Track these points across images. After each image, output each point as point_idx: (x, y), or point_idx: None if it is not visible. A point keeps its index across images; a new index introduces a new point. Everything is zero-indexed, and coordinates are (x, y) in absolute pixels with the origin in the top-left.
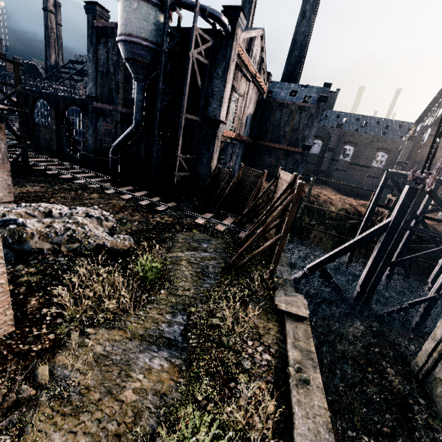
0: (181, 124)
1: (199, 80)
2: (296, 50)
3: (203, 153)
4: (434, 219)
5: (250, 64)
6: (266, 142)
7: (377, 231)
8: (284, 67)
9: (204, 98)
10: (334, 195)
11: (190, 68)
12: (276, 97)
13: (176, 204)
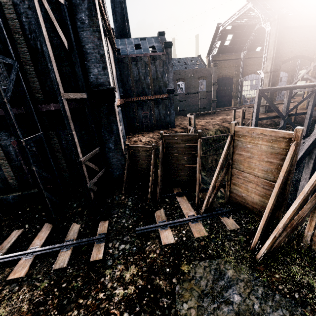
0: (65, 112)
1: (61, 32)
2: (117, 8)
3: (105, 138)
4: (291, 115)
5: (104, 12)
6: (134, 98)
7: (311, 145)
8: (114, 25)
9: (79, 62)
10: (200, 122)
11: (38, 6)
12: (125, 53)
13: (108, 222)
